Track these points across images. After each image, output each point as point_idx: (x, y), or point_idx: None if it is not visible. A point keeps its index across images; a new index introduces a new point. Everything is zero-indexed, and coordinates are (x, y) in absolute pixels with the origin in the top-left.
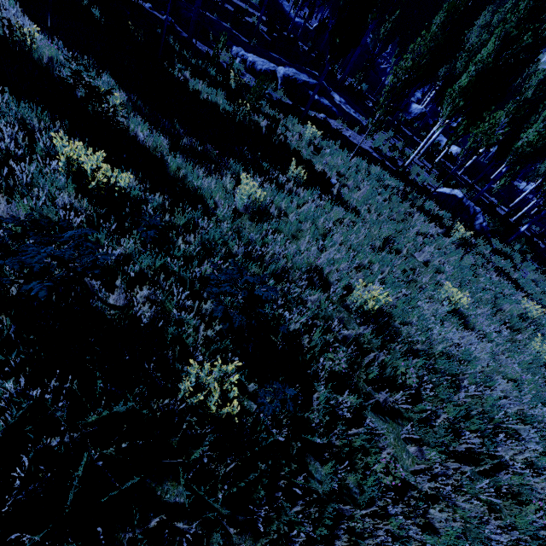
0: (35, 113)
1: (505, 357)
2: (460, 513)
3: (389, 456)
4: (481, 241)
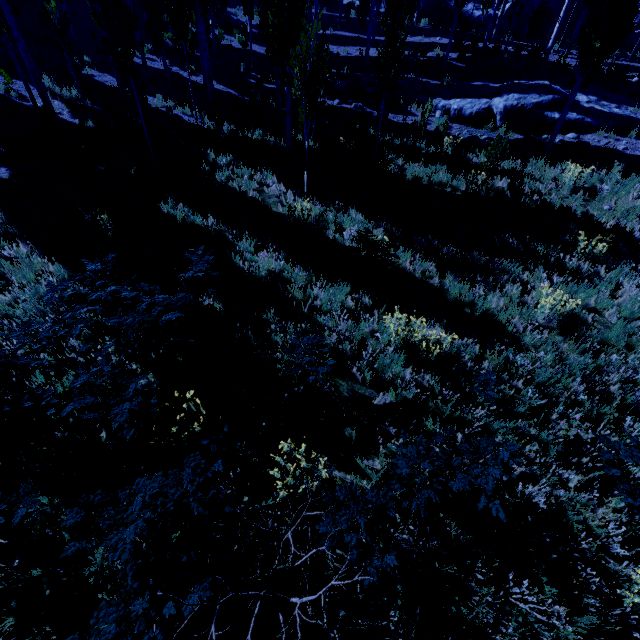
0: (342, 287)
1: None
2: None
3: None
4: None
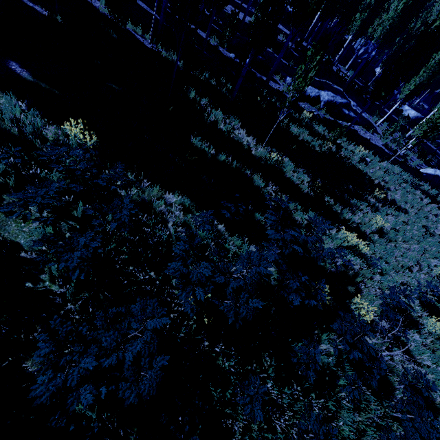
0: (312, 213)
1: None
2: None
3: None
4: None
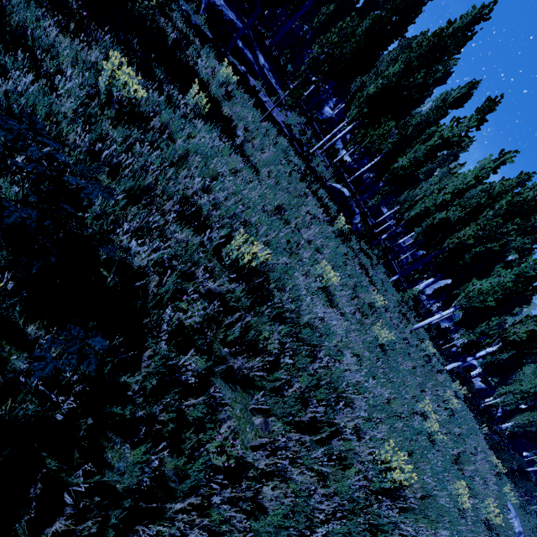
0: None
1: (355, 335)
2: (292, 487)
3: (228, 431)
4: (354, 238)
